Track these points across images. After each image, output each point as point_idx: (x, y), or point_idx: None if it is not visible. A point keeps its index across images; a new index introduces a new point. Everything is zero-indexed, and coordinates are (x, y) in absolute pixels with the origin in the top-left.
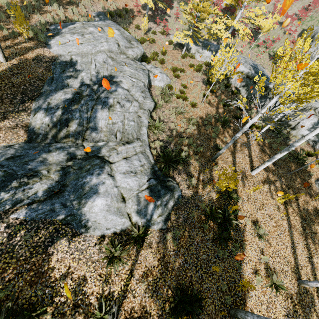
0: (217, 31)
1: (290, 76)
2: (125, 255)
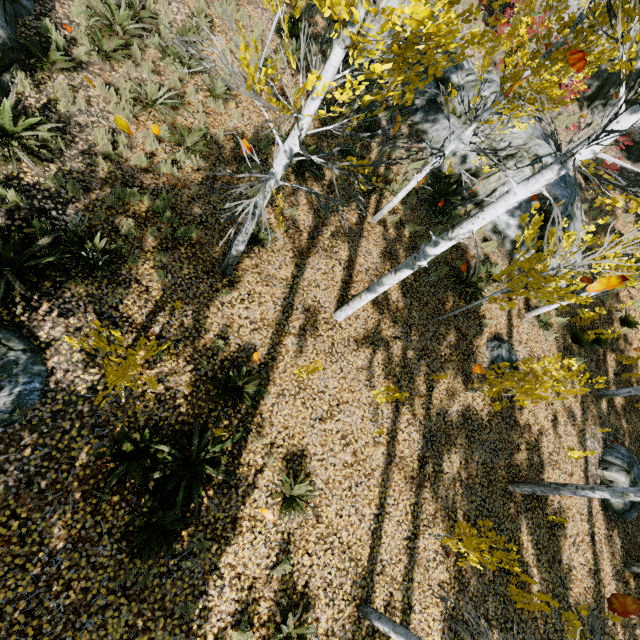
0: None
1: None
2: None
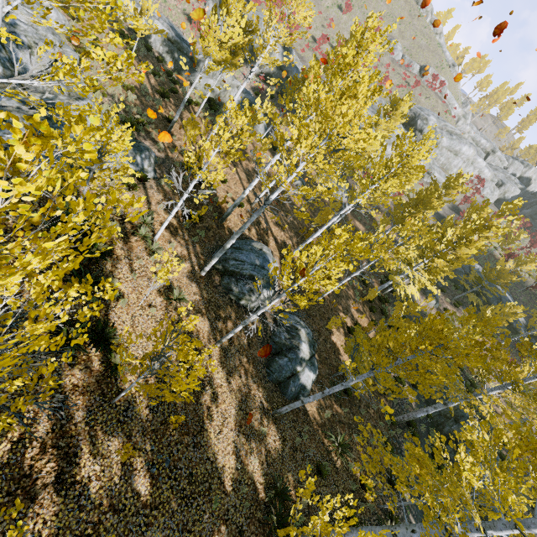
0: None
1: (212, 42)
2: (138, 192)
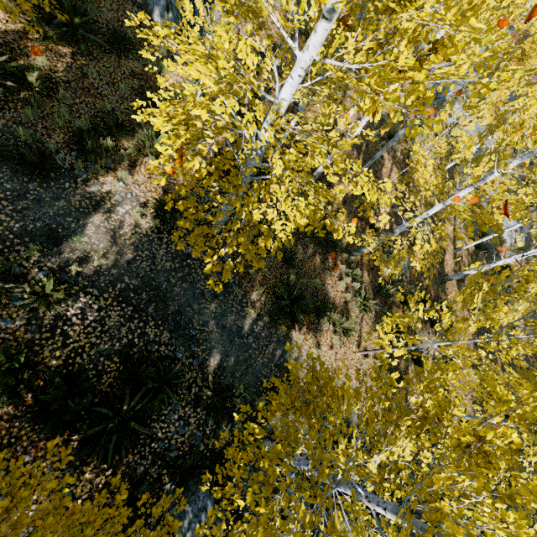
0: None
1: None
2: None
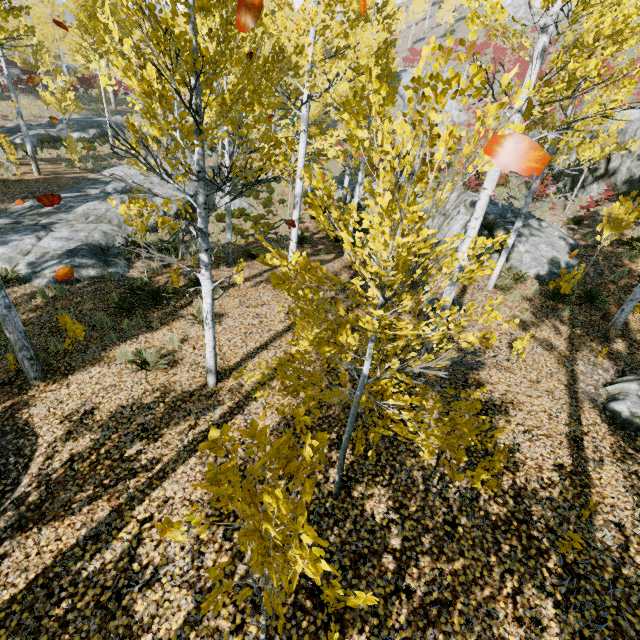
0: (318, 146)
1: None
2: None
